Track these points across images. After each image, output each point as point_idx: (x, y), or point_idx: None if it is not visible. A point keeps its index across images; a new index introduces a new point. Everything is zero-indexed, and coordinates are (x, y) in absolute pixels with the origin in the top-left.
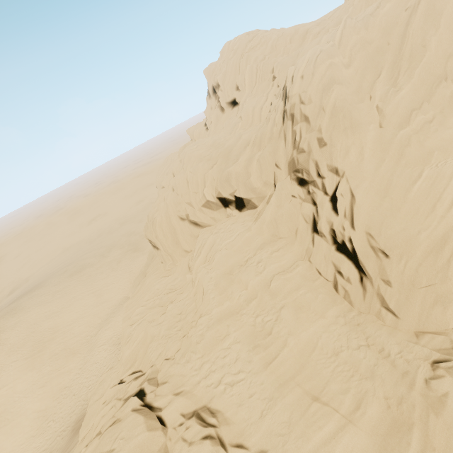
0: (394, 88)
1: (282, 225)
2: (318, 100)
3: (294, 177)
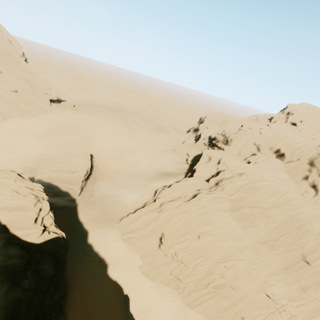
0: None
1: (294, 171)
2: None
3: (311, 162)
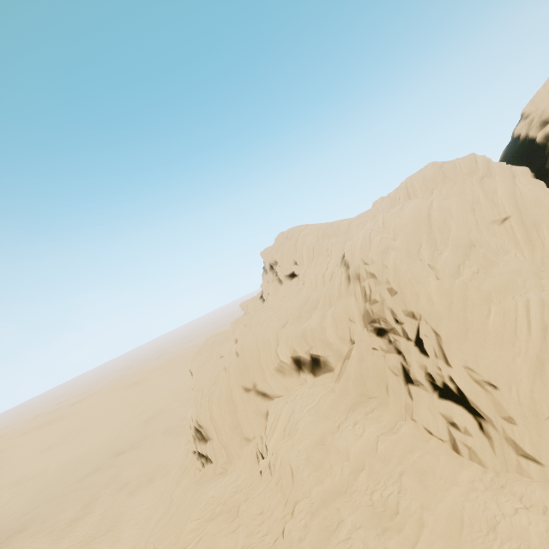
0: (437, 252)
1: (369, 381)
2: (380, 260)
3: (371, 328)
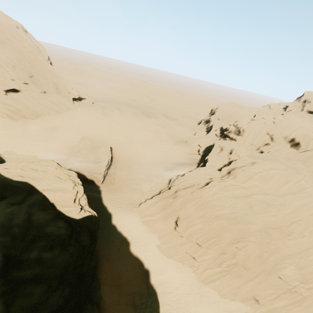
0: None
1: (310, 160)
2: None
3: None
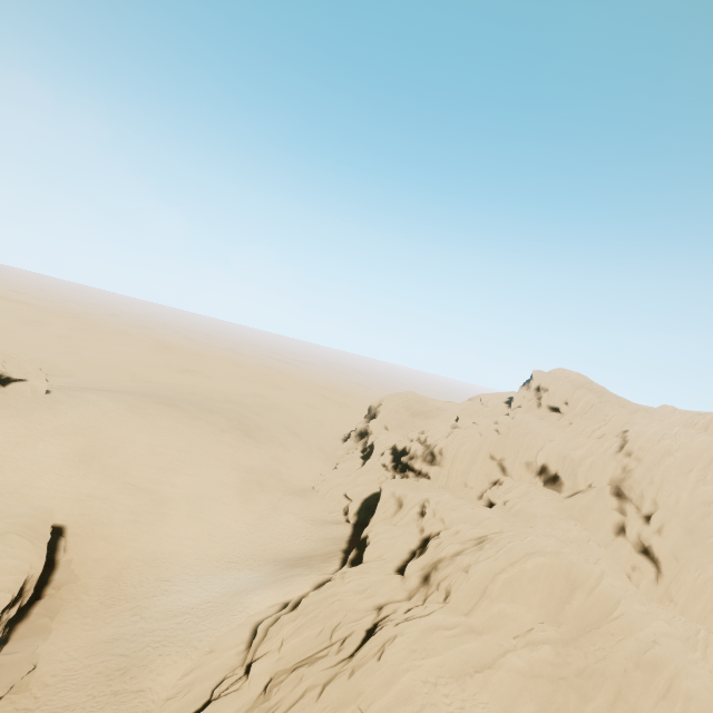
0: (703, 482)
1: (591, 515)
2: (660, 456)
3: (616, 489)
